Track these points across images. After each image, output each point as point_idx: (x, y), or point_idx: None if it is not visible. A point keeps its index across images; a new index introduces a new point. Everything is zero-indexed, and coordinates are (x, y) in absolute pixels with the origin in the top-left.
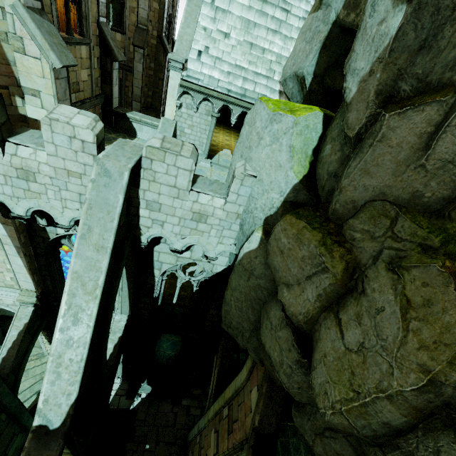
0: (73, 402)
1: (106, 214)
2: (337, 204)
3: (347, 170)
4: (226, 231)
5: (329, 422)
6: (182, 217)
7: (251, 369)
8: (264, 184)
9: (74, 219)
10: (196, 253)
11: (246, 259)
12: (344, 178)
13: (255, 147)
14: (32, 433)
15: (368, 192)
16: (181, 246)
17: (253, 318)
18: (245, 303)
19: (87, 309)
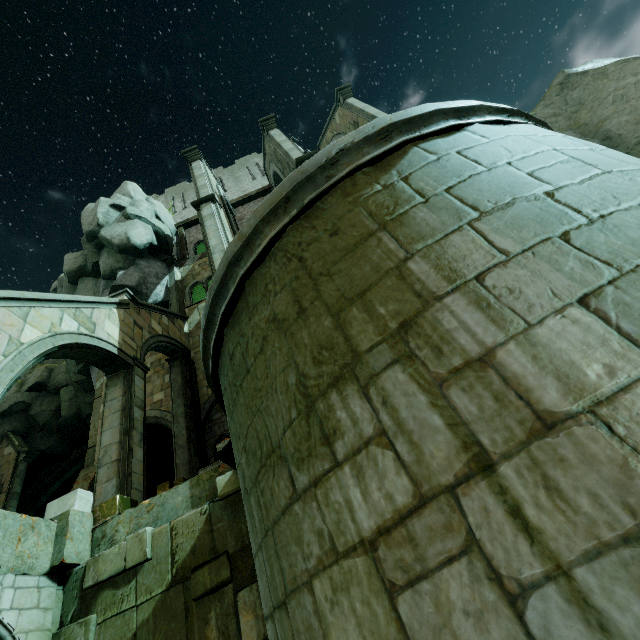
0: None
1: None
2: None
3: None
4: None
5: (38, 381)
6: None
7: None
8: None
9: None
10: None
11: None
12: None
13: None
14: None
15: None
16: None
17: None
18: None
19: None
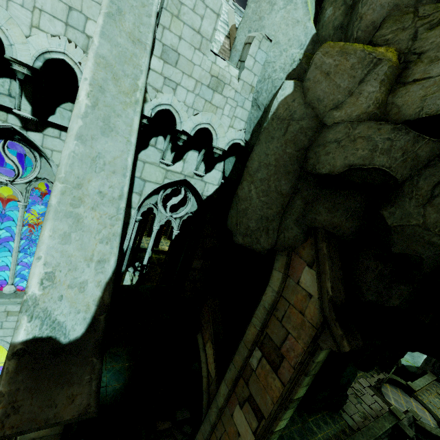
0: (108, 278)
1: (140, 5)
2: (359, 32)
3: (362, 3)
4: (239, 109)
5: None
6: (199, 81)
7: (288, 262)
8: (281, 45)
9: (45, 55)
10: (189, 164)
11: (283, 107)
12: (362, 8)
13: (268, 15)
14: (14, 359)
15: (385, 9)
16: (190, 128)
17: (288, 187)
18: (275, 175)
19: (124, 116)
